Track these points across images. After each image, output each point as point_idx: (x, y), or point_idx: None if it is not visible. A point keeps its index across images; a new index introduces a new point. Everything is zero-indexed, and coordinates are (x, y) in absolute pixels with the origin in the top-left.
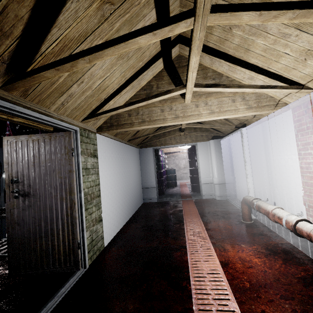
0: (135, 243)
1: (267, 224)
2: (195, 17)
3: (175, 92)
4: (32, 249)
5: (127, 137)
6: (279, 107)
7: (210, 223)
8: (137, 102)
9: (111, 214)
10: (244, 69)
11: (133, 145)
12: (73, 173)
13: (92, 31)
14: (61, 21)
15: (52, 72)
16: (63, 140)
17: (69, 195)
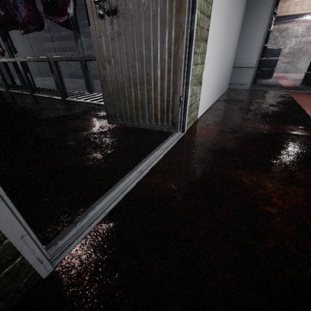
0: (238, 122)
1: None
2: None
3: None
4: (126, 98)
5: None
6: None
7: None
8: None
9: (208, 82)
10: None
11: None
12: None
13: None
14: None
15: None
16: None
17: (176, 15)
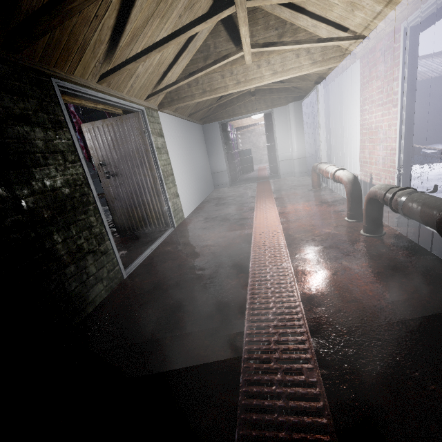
0: (210, 213)
1: (334, 188)
2: (235, 6)
3: (233, 57)
4: (131, 217)
5: (188, 111)
6: (346, 59)
7: (280, 194)
8: (196, 72)
9: (185, 193)
10: (306, 17)
11: (195, 121)
12: (150, 152)
13: (152, 14)
14: (132, 17)
15: (132, 64)
16: (134, 121)
17: (150, 172)
